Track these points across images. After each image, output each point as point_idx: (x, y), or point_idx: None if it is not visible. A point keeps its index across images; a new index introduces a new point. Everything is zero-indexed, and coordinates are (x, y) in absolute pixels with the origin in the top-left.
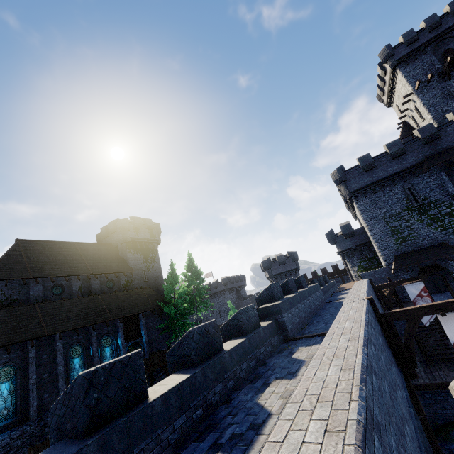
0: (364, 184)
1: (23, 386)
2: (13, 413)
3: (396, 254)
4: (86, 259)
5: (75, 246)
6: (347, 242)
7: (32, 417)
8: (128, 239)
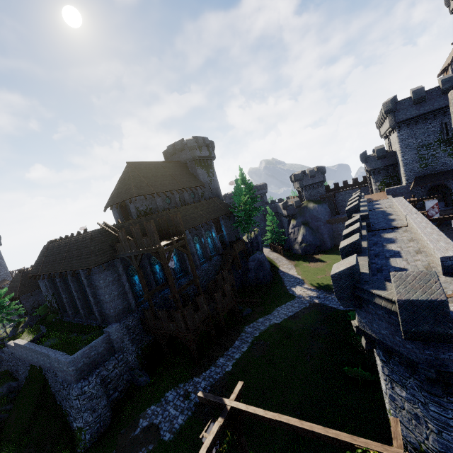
0: (410, 116)
1: (181, 258)
2: (181, 271)
3: (417, 176)
4: (174, 177)
5: (161, 165)
6: (377, 163)
7: (190, 273)
8: (196, 157)
